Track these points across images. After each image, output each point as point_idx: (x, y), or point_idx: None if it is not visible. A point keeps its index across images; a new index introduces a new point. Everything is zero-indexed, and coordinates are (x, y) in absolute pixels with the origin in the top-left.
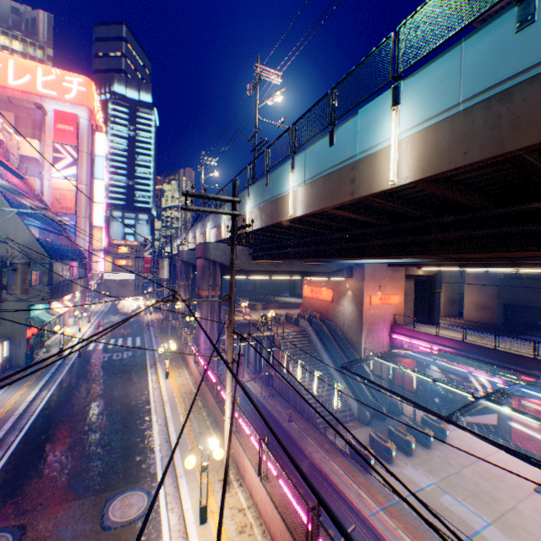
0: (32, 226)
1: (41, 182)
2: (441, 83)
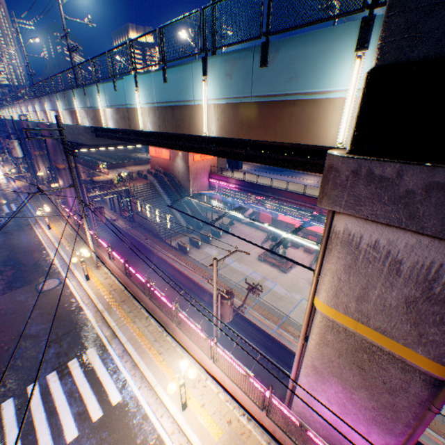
0: None
1: None
2: (149, 88)
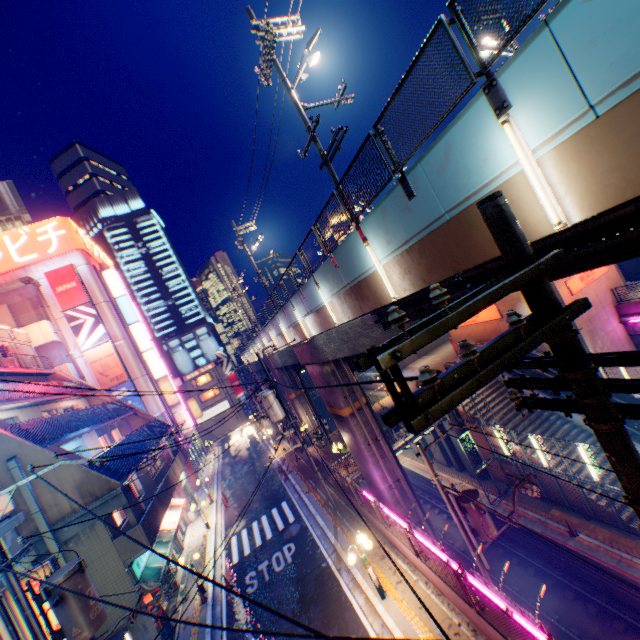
0: (84, 435)
1: (74, 364)
2: None
